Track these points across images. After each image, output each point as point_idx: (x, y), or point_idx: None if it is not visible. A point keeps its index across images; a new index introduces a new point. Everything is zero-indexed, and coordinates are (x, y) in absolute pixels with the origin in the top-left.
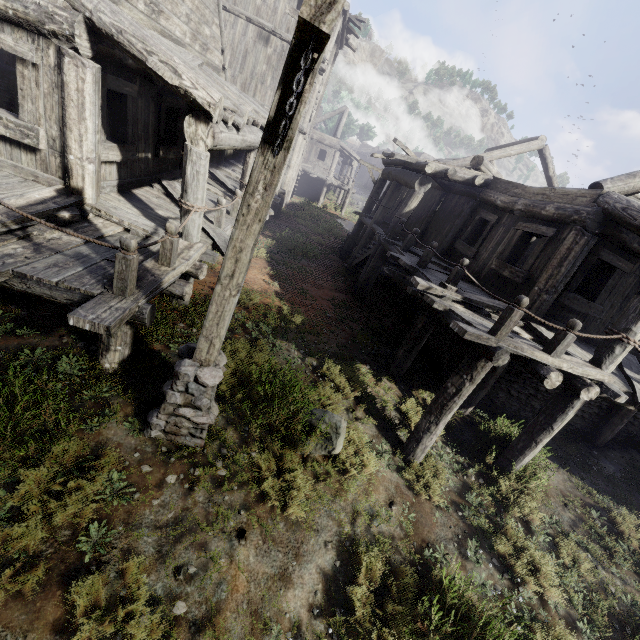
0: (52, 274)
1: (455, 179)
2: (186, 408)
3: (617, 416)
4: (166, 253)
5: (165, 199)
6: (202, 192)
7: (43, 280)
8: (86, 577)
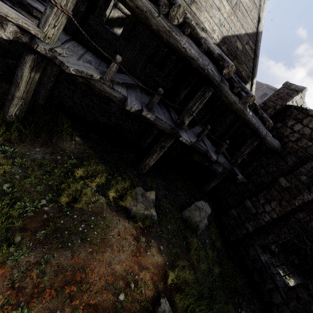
0: None
1: None
2: None
3: (147, 133)
4: None
5: None
6: None
7: None
8: None
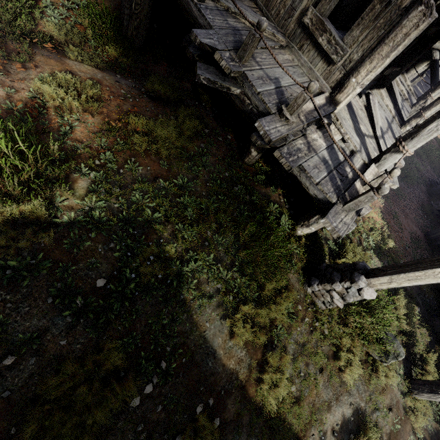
0: (316, 175)
1: None
2: (336, 293)
3: None
4: (375, 185)
5: (364, 112)
6: (423, 143)
7: (312, 178)
8: (270, 347)
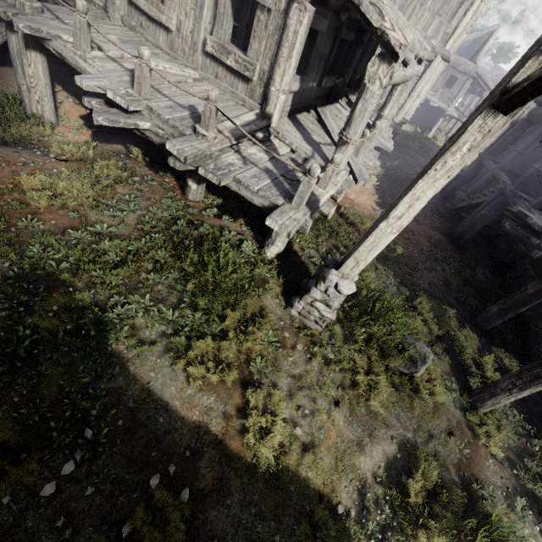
0: (254, 183)
1: None
2: (320, 303)
3: None
4: (326, 178)
5: (317, 125)
6: (362, 127)
7: (250, 187)
8: (252, 387)
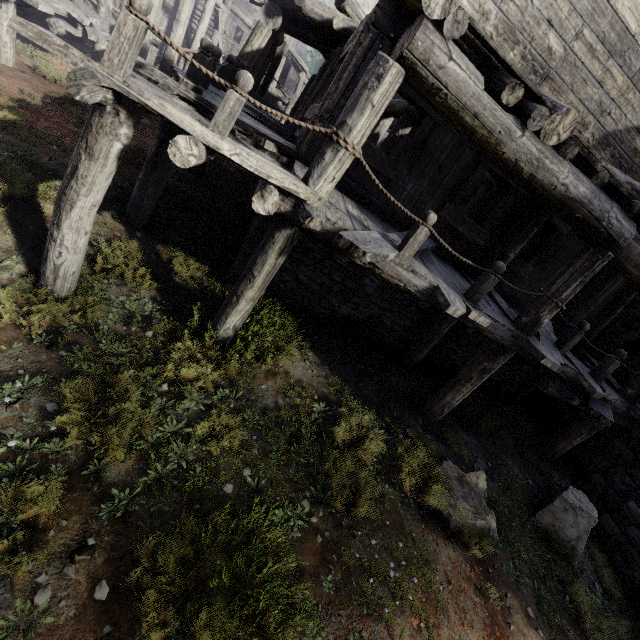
0: None
1: (311, 16)
2: None
3: (429, 332)
4: None
5: None
6: None
7: None
8: None
